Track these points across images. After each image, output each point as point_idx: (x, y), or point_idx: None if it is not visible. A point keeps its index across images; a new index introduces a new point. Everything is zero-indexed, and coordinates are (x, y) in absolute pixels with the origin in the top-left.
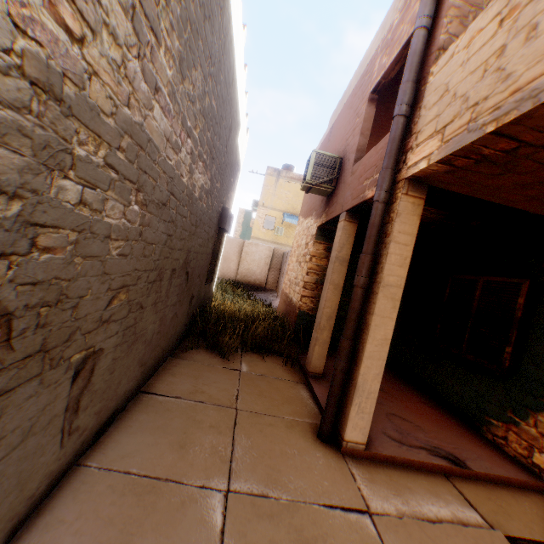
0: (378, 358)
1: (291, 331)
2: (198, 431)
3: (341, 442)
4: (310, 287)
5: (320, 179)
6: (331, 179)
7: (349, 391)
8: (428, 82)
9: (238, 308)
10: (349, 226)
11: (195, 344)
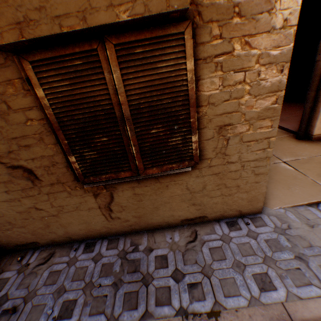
0: None
1: None
2: None
3: (310, 137)
4: None
5: None
6: None
7: (313, 115)
8: None
9: None
10: None
11: None
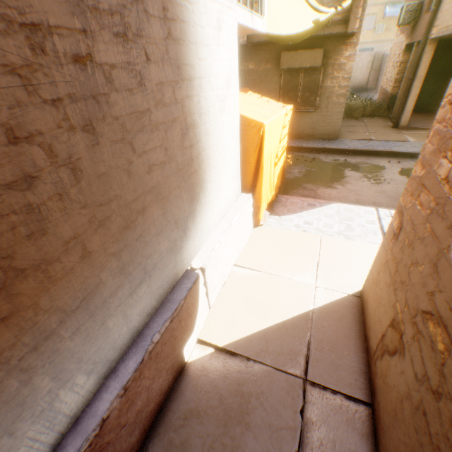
0: (412, 100)
1: (385, 106)
2: (357, 129)
3: (398, 126)
4: (397, 82)
5: (406, 22)
6: (413, 19)
7: (402, 113)
8: (442, 0)
9: (355, 103)
10: (417, 50)
11: (344, 117)
